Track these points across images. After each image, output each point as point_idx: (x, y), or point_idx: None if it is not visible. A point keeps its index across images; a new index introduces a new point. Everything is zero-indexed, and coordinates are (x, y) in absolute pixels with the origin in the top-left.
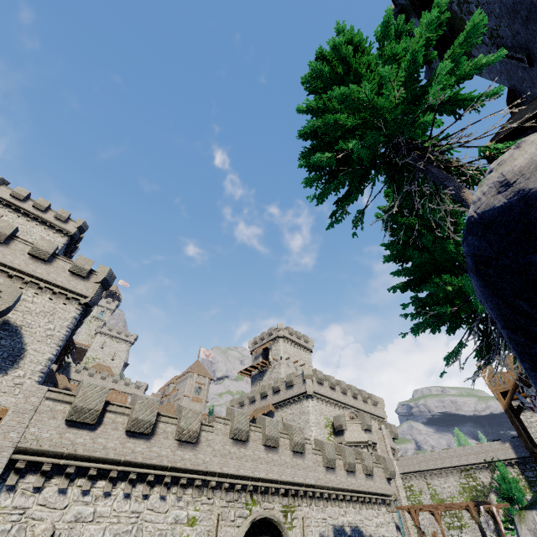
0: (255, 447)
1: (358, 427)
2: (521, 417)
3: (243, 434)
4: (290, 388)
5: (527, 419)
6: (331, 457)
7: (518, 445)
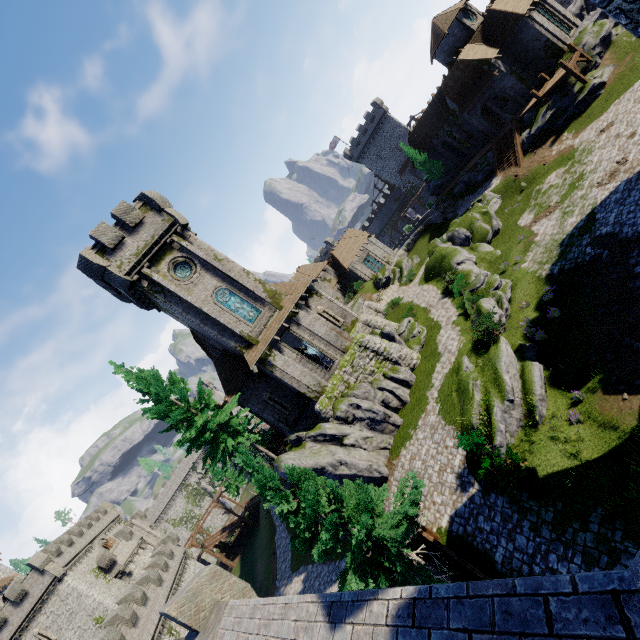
0: (131, 635)
1: (124, 543)
2: None
3: (122, 639)
4: (26, 599)
5: None
6: (158, 576)
7: None
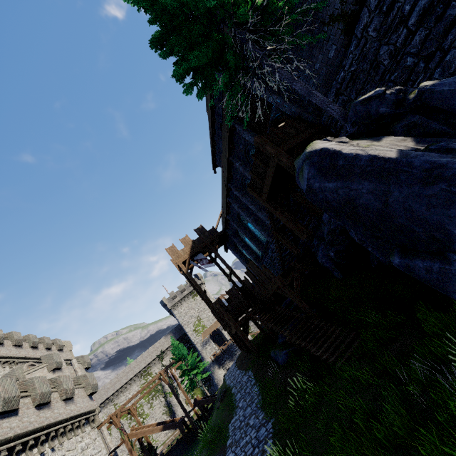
0: None
1: (44, 371)
2: (176, 311)
3: None
4: None
5: (179, 312)
6: (11, 395)
7: (175, 332)
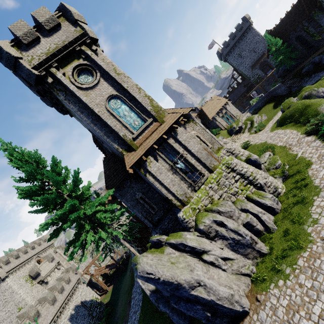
0: None
1: (47, 263)
2: None
3: None
4: None
5: None
6: (52, 298)
7: None
